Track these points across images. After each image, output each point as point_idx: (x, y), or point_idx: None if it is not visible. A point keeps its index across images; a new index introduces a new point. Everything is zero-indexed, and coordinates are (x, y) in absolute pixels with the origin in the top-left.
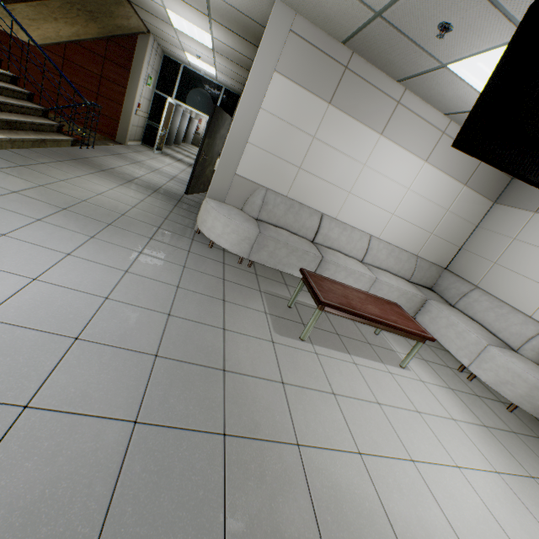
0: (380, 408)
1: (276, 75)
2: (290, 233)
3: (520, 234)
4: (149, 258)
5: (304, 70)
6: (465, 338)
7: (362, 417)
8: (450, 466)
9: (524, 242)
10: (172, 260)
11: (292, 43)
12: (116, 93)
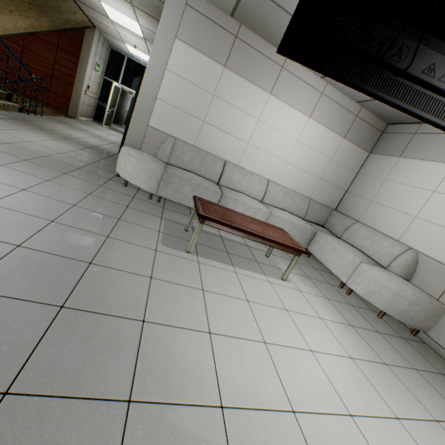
0: (247, 304)
1: (178, 41)
2: (196, 175)
3: (389, 175)
4: (55, 185)
5: (201, 38)
6: (343, 259)
7: (225, 308)
8: (304, 350)
9: (392, 182)
10: (79, 189)
11: (189, 15)
12: (68, 76)
